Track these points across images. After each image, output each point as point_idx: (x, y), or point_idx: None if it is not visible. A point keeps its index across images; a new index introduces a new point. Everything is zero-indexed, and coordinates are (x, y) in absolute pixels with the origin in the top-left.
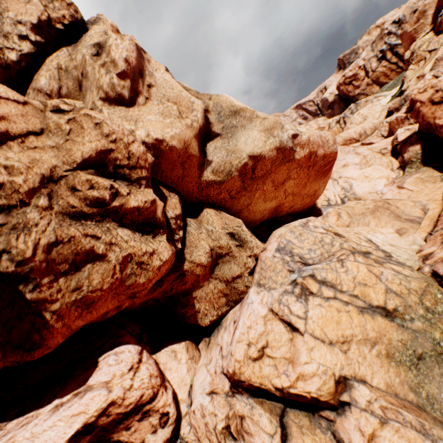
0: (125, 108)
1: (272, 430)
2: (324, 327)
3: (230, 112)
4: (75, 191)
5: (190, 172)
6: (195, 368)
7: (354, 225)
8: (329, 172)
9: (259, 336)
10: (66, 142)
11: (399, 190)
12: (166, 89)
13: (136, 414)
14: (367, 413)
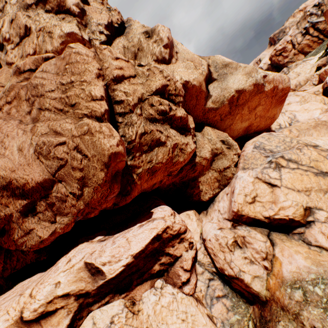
0: (166, 65)
1: (264, 239)
2: (293, 183)
3: (222, 65)
4: (152, 106)
5: (199, 102)
6: (201, 225)
7: (301, 136)
8: (284, 101)
9: (251, 191)
10: (147, 81)
11: None
12: (185, 54)
13: (177, 238)
14: (325, 223)
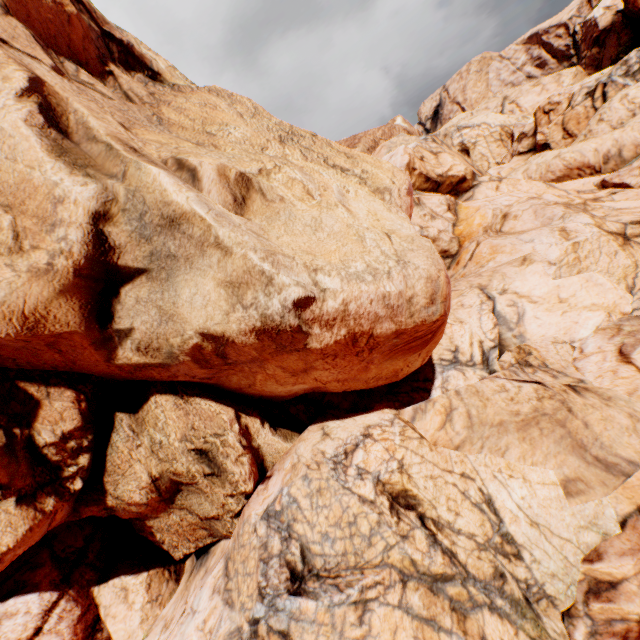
0: None
1: None
2: None
3: (161, 218)
4: None
5: (80, 355)
6: (157, 615)
7: (471, 449)
8: (425, 346)
9: None
10: None
11: (618, 366)
12: (0, 160)
13: None
14: None
